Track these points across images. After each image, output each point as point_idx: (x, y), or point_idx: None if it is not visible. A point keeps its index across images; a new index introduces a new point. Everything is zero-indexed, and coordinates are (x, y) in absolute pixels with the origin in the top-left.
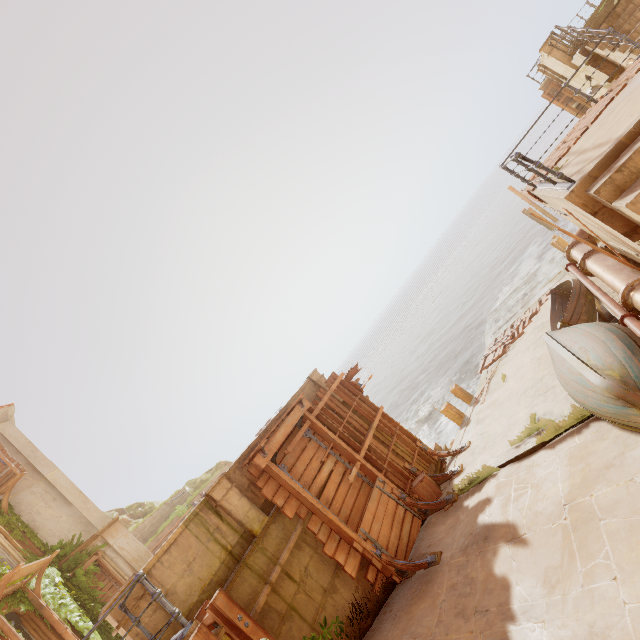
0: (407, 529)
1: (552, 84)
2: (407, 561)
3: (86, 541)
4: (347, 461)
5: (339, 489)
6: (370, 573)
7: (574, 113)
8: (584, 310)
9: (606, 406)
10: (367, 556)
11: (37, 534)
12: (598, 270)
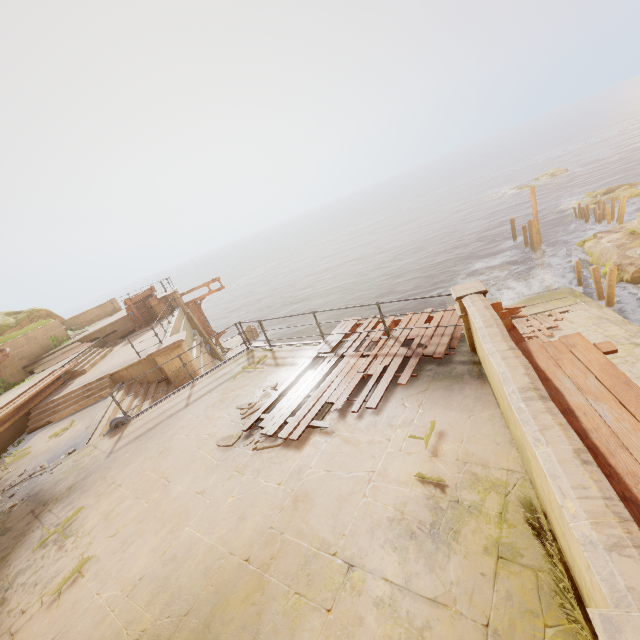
0: None
1: None
2: None
3: None
4: None
5: None
6: None
7: None
8: None
9: None
10: None
11: None
12: None
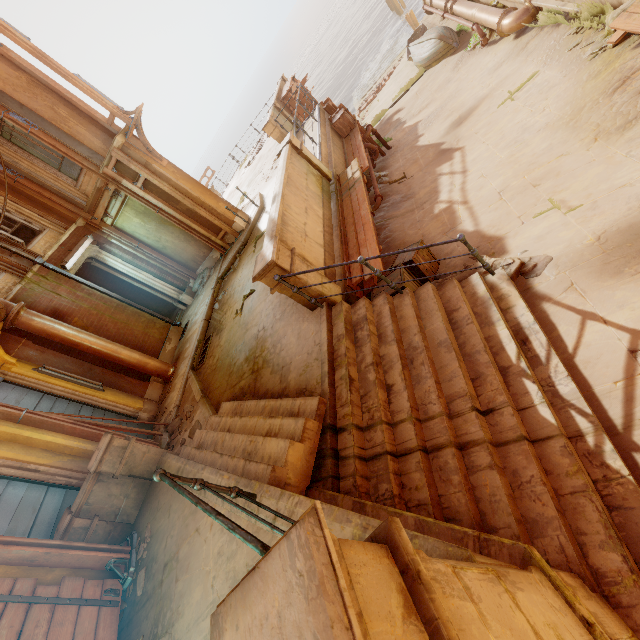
0: None
1: None
2: None
3: None
4: None
5: None
6: None
7: None
8: None
9: (433, 50)
10: None
11: None
12: (437, 1)
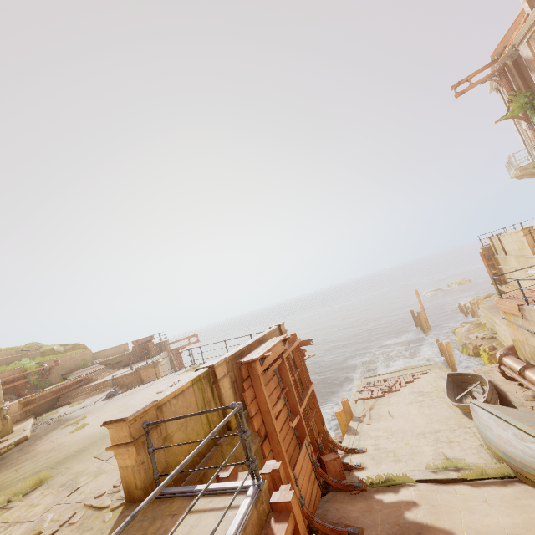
0: (314, 494)
1: (490, 251)
2: (325, 522)
3: None
4: (289, 409)
5: (282, 429)
6: None
7: (491, 275)
8: (497, 400)
9: None
10: None
11: None
12: None
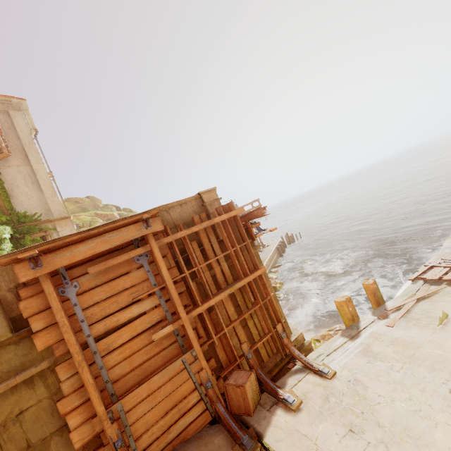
0: (185, 423)
1: None
2: None
3: (41, 221)
4: (172, 310)
5: (136, 339)
6: (102, 450)
7: None
8: None
9: None
10: (102, 439)
11: (11, 200)
12: None
